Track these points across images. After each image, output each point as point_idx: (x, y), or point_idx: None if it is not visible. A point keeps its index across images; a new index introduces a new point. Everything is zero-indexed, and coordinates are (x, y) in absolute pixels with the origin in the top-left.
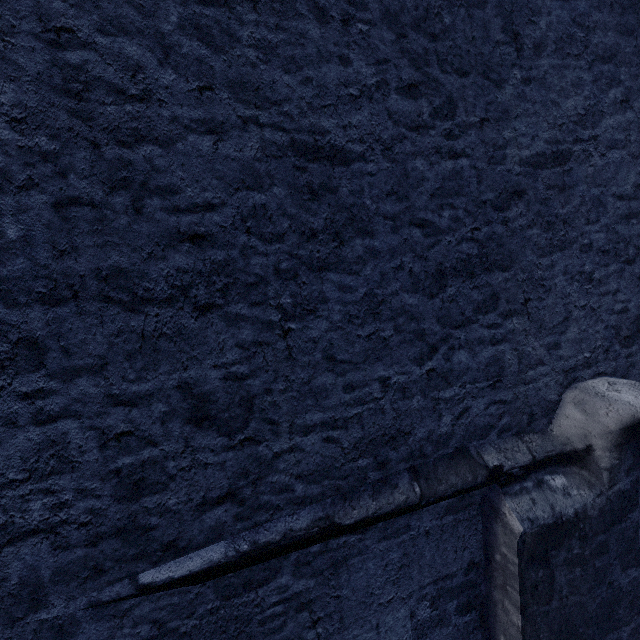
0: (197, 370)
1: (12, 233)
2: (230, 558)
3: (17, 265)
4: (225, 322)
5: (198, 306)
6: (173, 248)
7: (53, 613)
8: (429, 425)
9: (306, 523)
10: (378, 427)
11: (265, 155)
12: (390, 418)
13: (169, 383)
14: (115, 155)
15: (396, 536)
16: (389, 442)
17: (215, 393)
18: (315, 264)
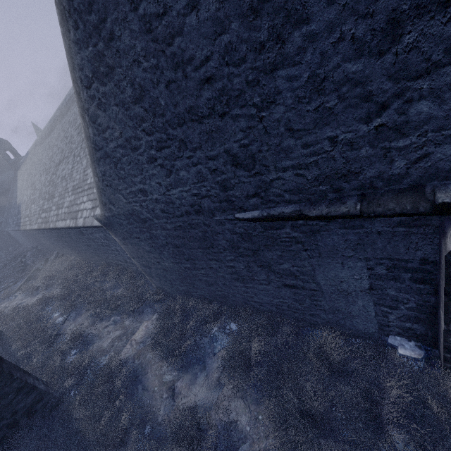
0: (229, 144)
1: (163, 103)
2: (261, 217)
3: (168, 115)
4: (232, 120)
5: (220, 115)
6: (202, 89)
7: (218, 218)
8: (379, 168)
9: (290, 211)
10: (331, 169)
11: (220, 2)
12: (340, 163)
13: (221, 151)
14: (170, 53)
15: (352, 229)
16: (341, 178)
17: (238, 154)
18: (268, 69)
